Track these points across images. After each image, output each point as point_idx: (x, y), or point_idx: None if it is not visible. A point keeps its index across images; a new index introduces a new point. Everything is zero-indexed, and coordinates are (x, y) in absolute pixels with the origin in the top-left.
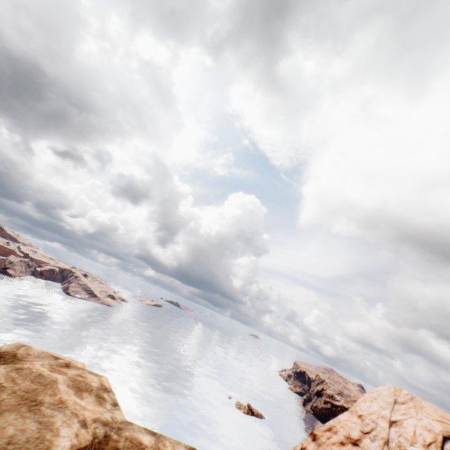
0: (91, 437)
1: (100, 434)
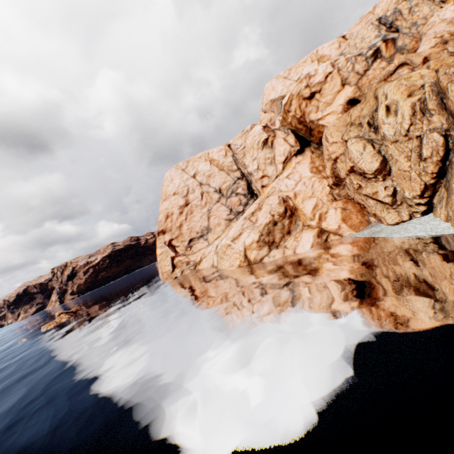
0: None
1: None
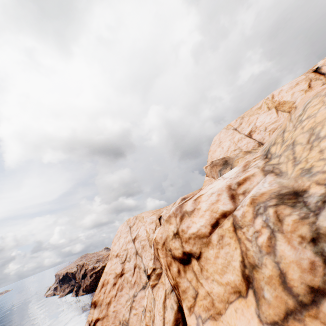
0: None
1: None
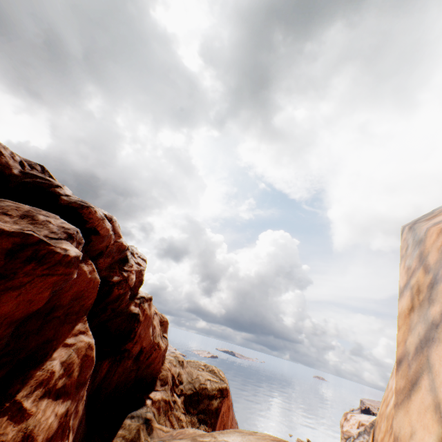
0: (204, 364)
1: (205, 364)
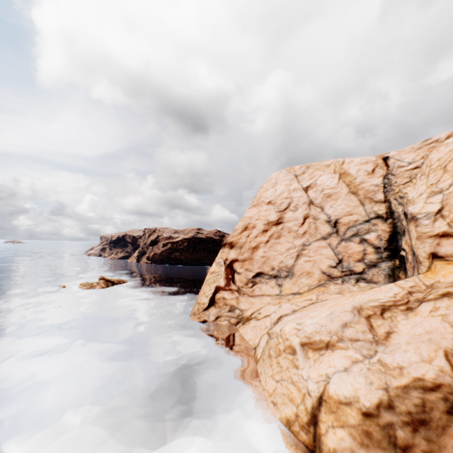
0: None
1: None
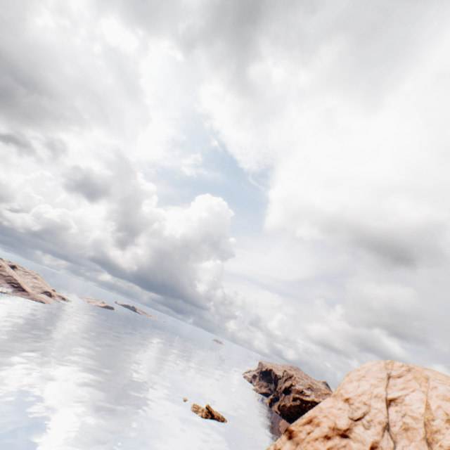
0: None
1: None
